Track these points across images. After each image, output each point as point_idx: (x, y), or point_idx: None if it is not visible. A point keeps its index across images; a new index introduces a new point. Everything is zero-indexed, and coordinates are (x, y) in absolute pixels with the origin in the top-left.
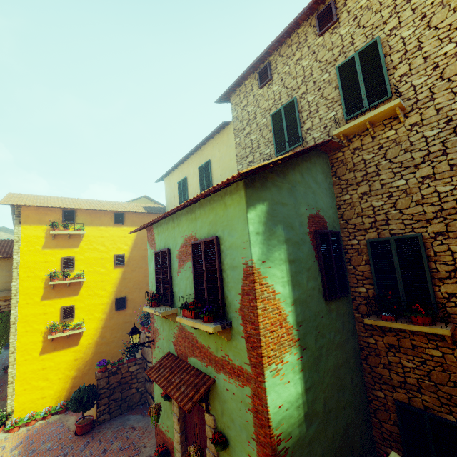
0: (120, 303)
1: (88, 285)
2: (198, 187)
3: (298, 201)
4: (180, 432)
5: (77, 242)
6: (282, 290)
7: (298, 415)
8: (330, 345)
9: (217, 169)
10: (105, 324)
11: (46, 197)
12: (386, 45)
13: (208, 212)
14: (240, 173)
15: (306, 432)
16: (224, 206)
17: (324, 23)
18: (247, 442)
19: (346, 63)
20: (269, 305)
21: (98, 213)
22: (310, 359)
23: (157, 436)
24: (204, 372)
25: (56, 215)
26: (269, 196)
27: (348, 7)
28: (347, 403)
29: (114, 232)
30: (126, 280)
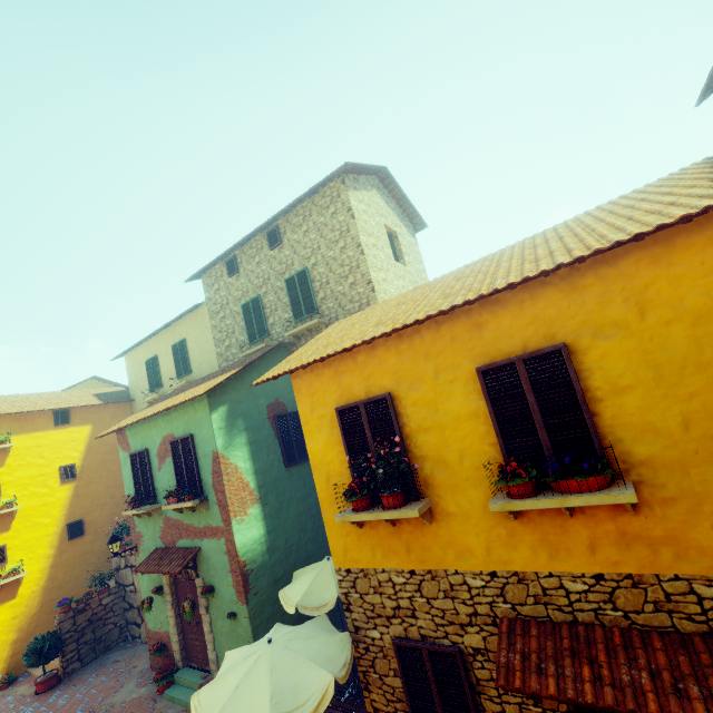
0: (74, 529)
1: (24, 514)
2: (173, 368)
3: (256, 396)
4: (175, 615)
5: (1, 459)
6: (244, 465)
7: (262, 548)
8: (292, 500)
9: (194, 350)
10: (55, 561)
11: None
12: (312, 274)
13: (182, 414)
14: (200, 395)
15: (269, 559)
16: (195, 410)
17: (273, 242)
18: (226, 577)
19: (290, 279)
20: (233, 477)
21: (29, 416)
22: (272, 511)
23: (150, 643)
24: (192, 546)
25: None
26: (229, 399)
27: (288, 236)
28: (309, 541)
29: (57, 437)
30: (80, 497)
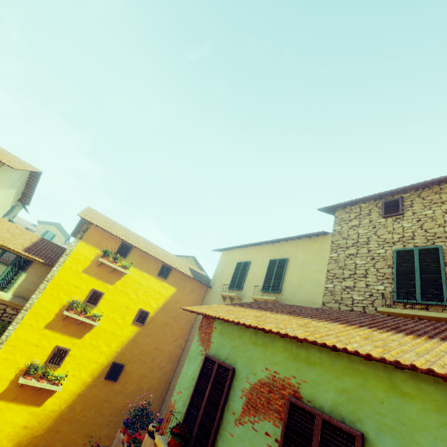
0: (114, 370)
1: (97, 331)
2: (261, 279)
3: None
4: None
5: (115, 279)
6: None
7: None
8: None
9: (294, 272)
10: (84, 391)
11: (115, 223)
12: None
13: (341, 369)
14: None
15: None
16: (391, 386)
17: None
18: None
19: None
20: None
21: (149, 258)
22: None
23: None
24: None
25: (114, 244)
26: None
27: None
28: None
29: (153, 284)
30: (135, 343)
